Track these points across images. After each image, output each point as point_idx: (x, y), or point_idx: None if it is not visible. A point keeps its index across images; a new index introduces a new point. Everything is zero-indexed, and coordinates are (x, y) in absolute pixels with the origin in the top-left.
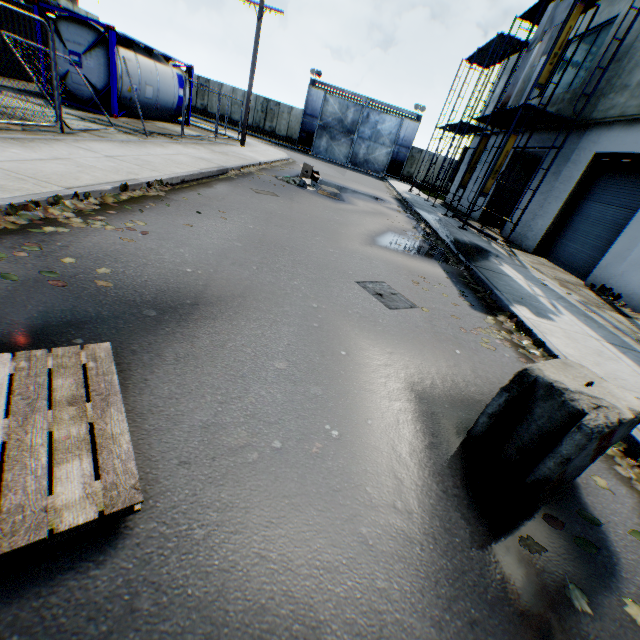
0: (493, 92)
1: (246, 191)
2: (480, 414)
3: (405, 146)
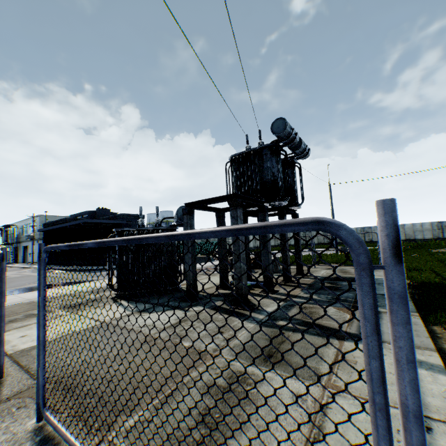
0: None
1: None
2: None
3: None
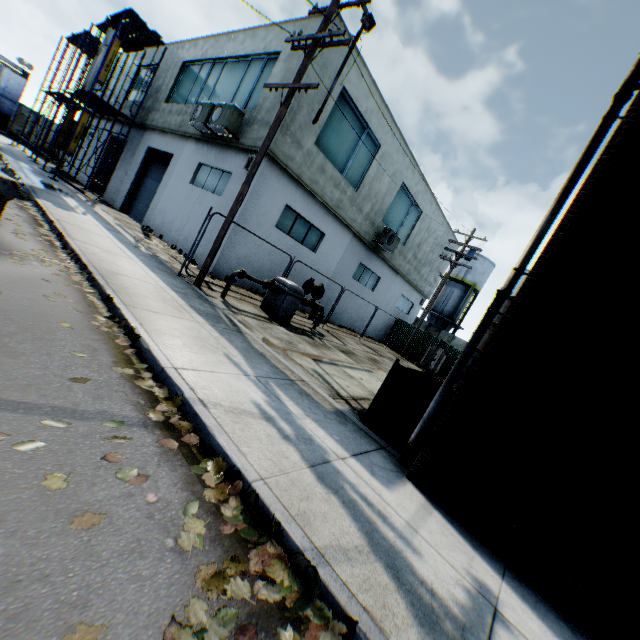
0: None
1: None
2: None
3: (11, 99)
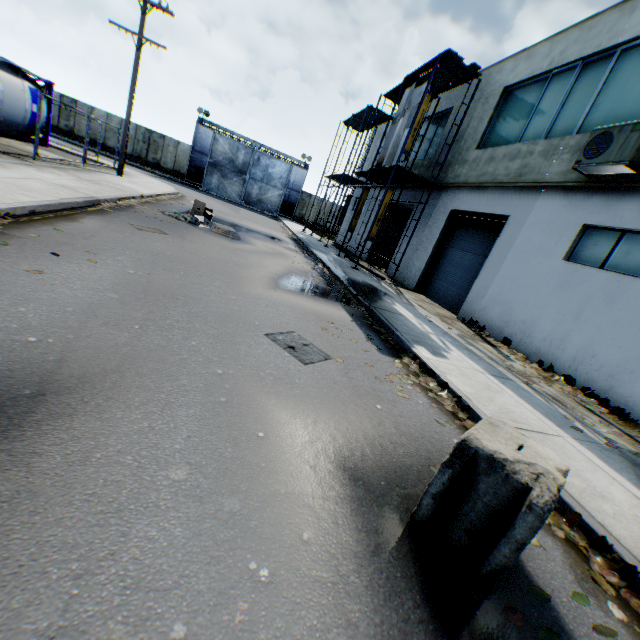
0: (368, 152)
1: (125, 227)
2: (423, 494)
3: (296, 190)
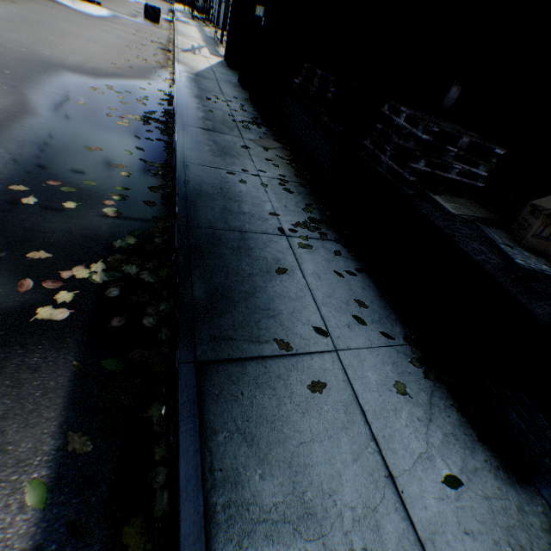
0: None
1: None
2: (144, 14)
3: None
